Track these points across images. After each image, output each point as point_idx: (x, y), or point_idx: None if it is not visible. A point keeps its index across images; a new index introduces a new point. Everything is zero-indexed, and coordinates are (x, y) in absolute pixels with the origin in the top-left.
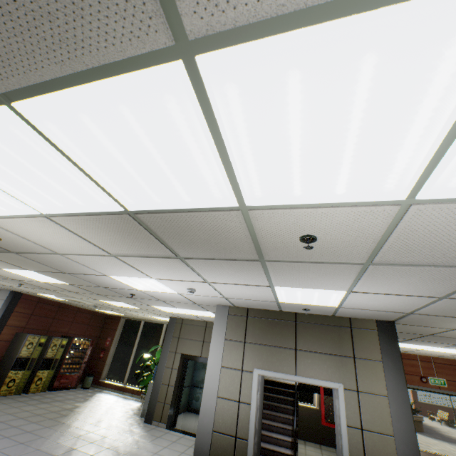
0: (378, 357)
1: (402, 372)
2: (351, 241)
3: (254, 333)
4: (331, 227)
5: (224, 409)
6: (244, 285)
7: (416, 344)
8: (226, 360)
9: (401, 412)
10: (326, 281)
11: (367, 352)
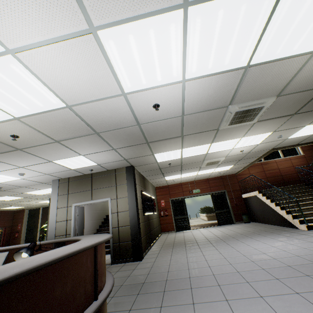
0: (126, 182)
1: (133, 185)
2: (31, 134)
3: (73, 188)
4: (13, 130)
5: (60, 226)
6: (39, 164)
7: (172, 175)
8: (60, 205)
9: (132, 200)
10: (63, 152)
11: (121, 181)
